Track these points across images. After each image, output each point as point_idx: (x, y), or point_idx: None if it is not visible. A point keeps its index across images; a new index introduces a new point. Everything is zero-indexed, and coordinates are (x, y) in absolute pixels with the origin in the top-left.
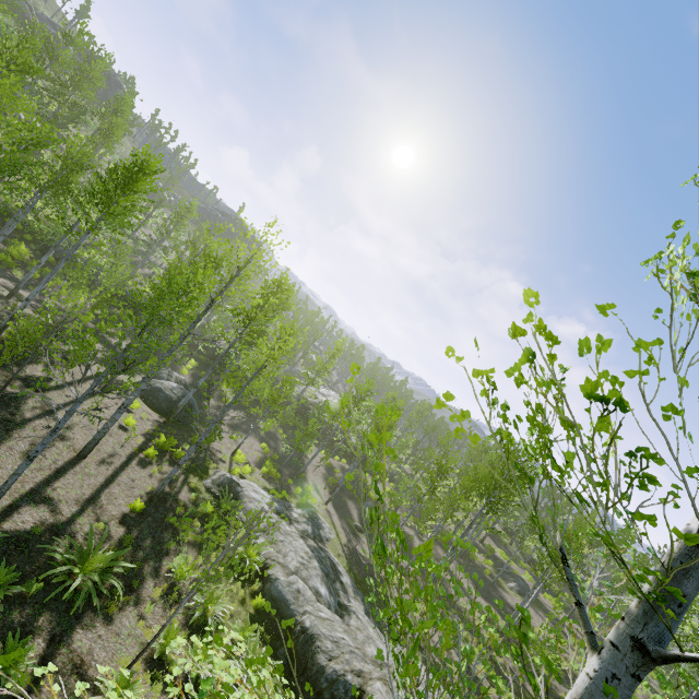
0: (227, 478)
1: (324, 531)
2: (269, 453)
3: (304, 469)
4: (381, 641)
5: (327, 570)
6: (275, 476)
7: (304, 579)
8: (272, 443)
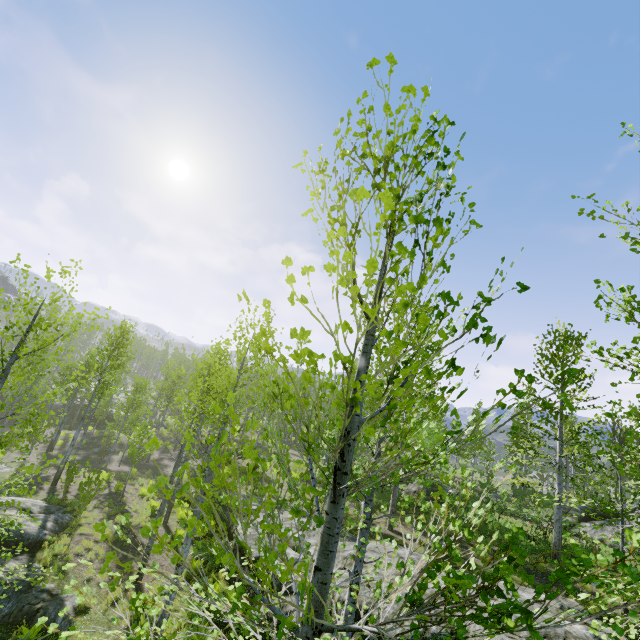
0: None
1: None
2: None
3: None
4: None
5: None
6: None
7: None
8: None
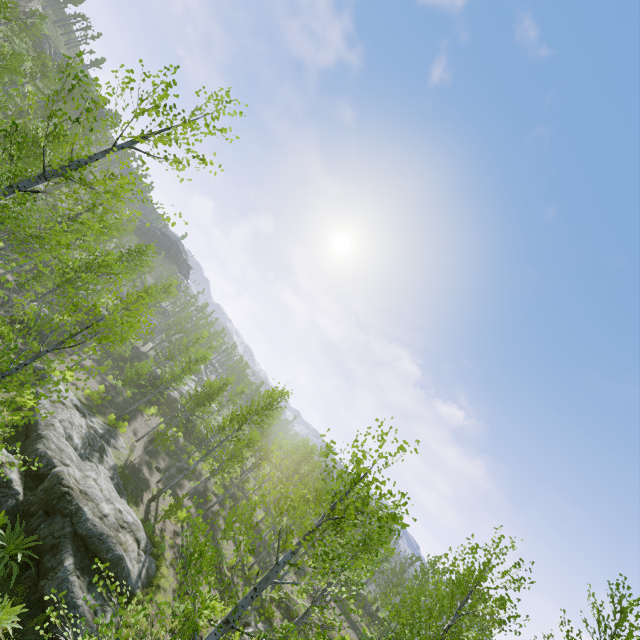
0: (42, 367)
1: (116, 442)
2: (104, 395)
3: (129, 410)
4: (106, 481)
5: (93, 444)
6: (96, 402)
7: (64, 426)
8: (113, 393)
